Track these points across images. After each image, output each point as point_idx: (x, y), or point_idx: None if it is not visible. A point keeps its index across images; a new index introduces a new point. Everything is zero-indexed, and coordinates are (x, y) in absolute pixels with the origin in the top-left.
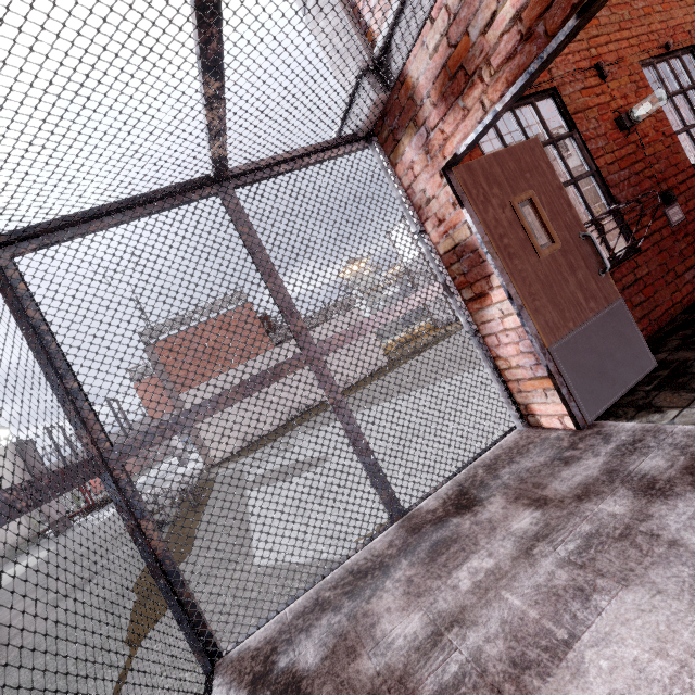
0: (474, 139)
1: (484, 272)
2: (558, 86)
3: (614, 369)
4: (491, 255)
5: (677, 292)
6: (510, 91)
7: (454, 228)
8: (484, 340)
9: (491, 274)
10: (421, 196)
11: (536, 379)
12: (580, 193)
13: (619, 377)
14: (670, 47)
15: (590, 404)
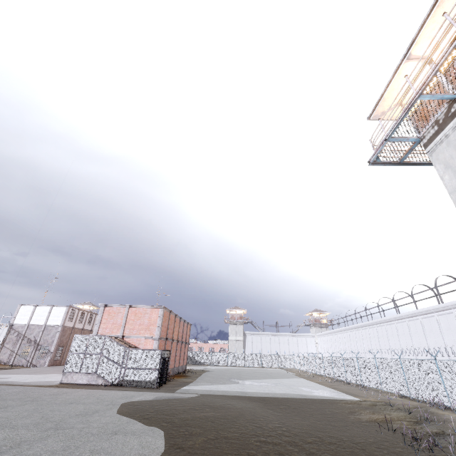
0: None
1: None
2: None
3: None
4: None
5: None
6: None
7: None
8: None
9: None
10: None
11: None
12: None
13: None
14: None
15: None
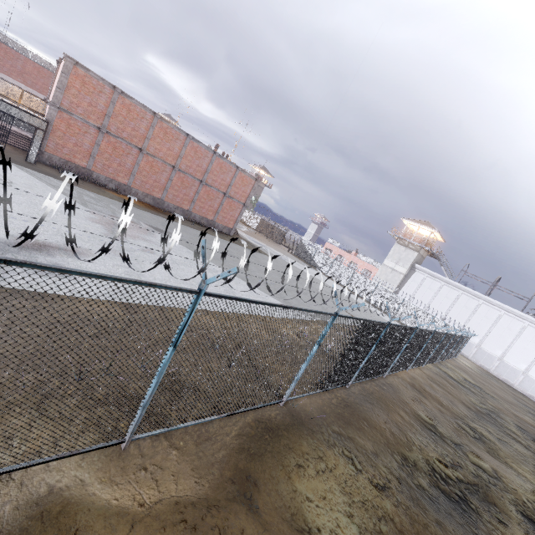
0: None
1: None
2: None
3: None
4: None
5: None
6: None
7: None
8: None
9: None
10: None
11: None
12: None
13: None
14: None
15: None
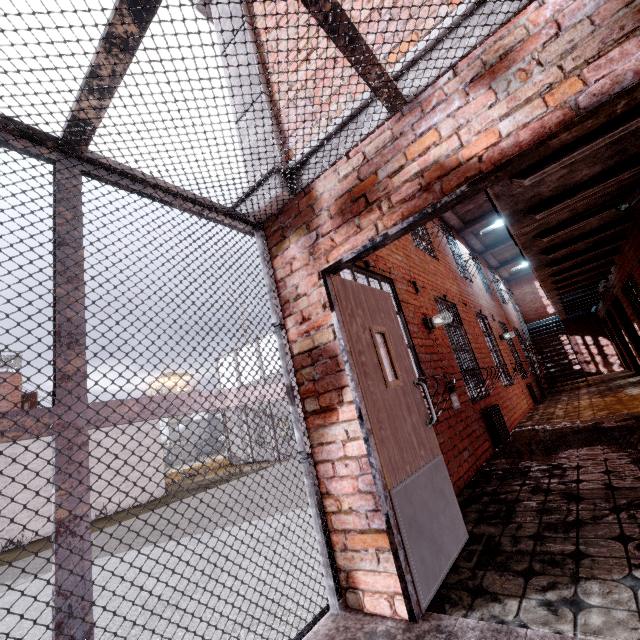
0: (360, 253)
1: (338, 382)
2: (394, 279)
3: (440, 534)
4: (350, 365)
5: (460, 466)
6: (404, 223)
7: (317, 329)
8: (317, 467)
9: (345, 386)
10: (293, 290)
11: (370, 532)
12: None
13: (444, 545)
14: (446, 297)
15: (424, 579)
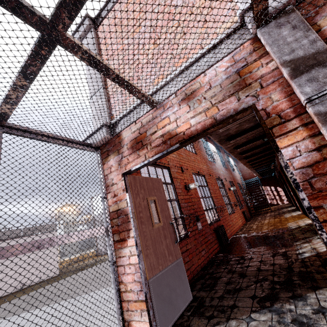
0: (139, 167)
1: (128, 227)
2: (170, 167)
3: (175, 299)
4: (133, 219)
5: (199, 259)
6: (156, 156)
7: (120, 201)
8: (117, 268)
9: (131, 229)
10: (111, 181)
11: (139, 301)
12: (172, 206)
13: (177, 304)
14: (199, 172)
15: (162, 324)
